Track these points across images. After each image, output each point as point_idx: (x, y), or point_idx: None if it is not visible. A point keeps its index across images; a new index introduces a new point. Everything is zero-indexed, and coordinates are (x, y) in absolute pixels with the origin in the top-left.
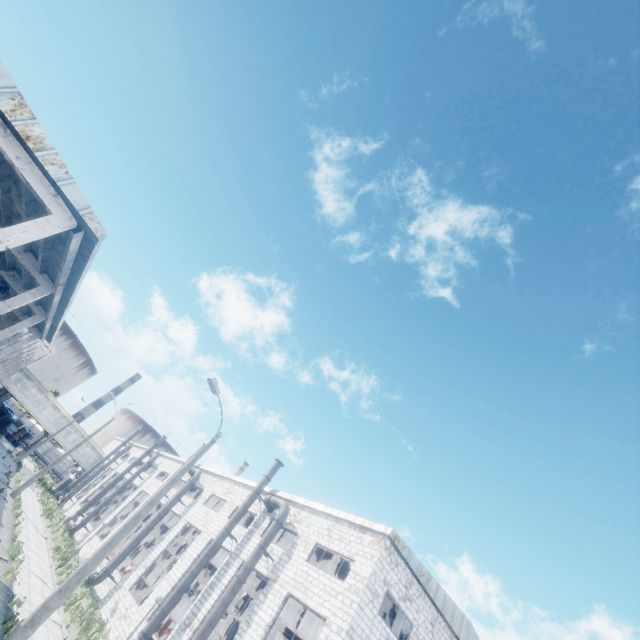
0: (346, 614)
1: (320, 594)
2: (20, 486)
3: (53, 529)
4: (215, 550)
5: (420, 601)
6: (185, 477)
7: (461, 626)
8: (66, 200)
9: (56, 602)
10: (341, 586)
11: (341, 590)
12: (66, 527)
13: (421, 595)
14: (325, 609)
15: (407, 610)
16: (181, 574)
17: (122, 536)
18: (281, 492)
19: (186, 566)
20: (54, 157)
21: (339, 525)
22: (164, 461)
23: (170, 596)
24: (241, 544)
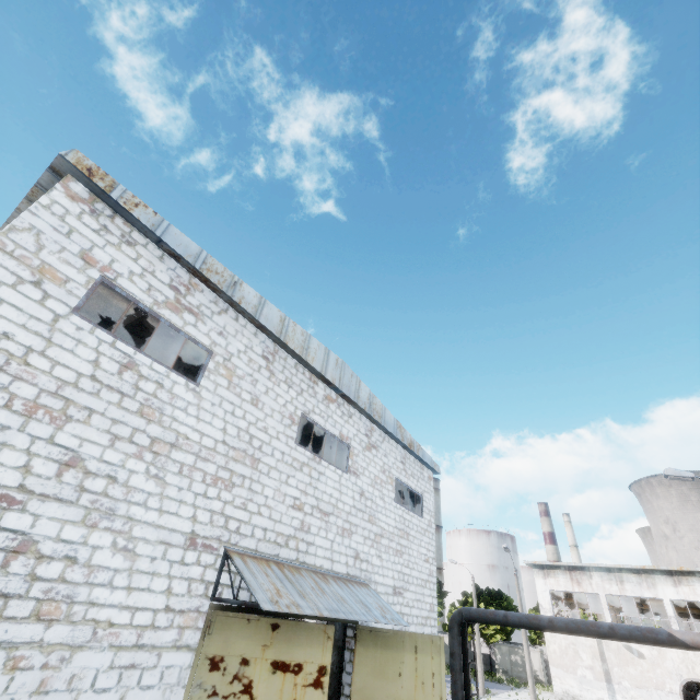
0: None
1: None
2: None
3: None
4: None
5: (226, 321)
6: None
7: (326, 363)
8: None
9: None
10: None
11: None
12: None
13: (227, 313)
14: None
15: (189, 327)
16: None
17: None
18: None
19: None
20: None
21: None
22: None
23: None
24: None
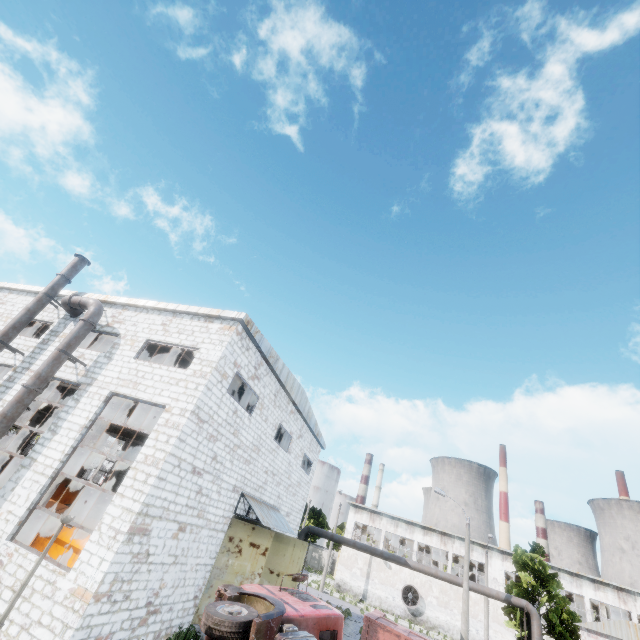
0: (191, 397)
1: (156, 386)
2: None
3: None
4: None
5: (267, 379)
6: None
7: (297, 394)
8: None
9: None
10: (183, 374)
11: (184, 377)
12: None
13: (268, 374)
14: (163, 398)
15: (255, 387)
16: None
17: None
18: (90, 294)
19: None
20: None
21: (178, 319)
22: None
23: None
24: (31, 356)
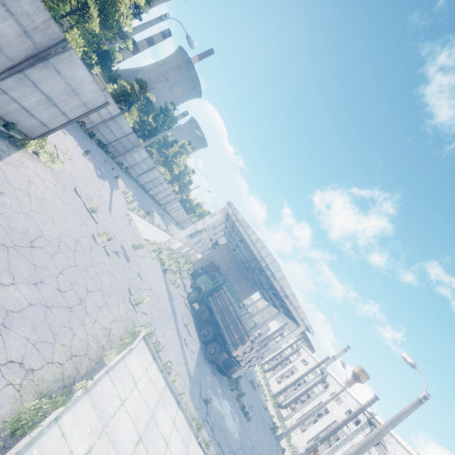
0: None
1: None
2: None
3: (261, 371)
4: (339, 429)
5: None
6: (317, 370)
7: None
8: (304, 323)
9: (291, 430)
10: None
11: None
12: (262, 368)
13: None
14: None
15: None
16: (321, 429)
17: (309, 417)
18: (377, 417)
19: (323, 427)
20: (302, 311)
21: None
22: (304, 352)
23: (318, 439)
24: (352, 434)
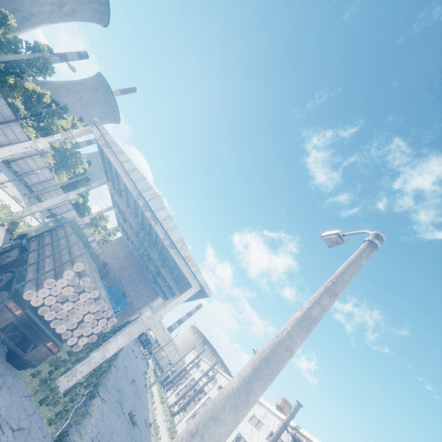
0: None
1: None
2: (152, 382)
3: (165, 413)
4: None
5: None
6: None
7: None
8: (197, 280)
9: None
10: None
11: None
12: (170, 411)
13: None
14: None
15: None
16: None
17: None
18: (302, 430)
19: None
20: (194, 263)
21: None
22: (221, 377)
23: None
24: None
